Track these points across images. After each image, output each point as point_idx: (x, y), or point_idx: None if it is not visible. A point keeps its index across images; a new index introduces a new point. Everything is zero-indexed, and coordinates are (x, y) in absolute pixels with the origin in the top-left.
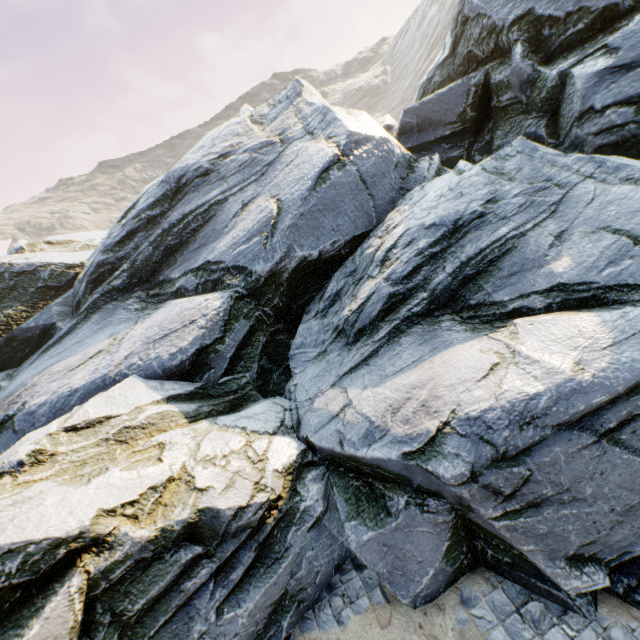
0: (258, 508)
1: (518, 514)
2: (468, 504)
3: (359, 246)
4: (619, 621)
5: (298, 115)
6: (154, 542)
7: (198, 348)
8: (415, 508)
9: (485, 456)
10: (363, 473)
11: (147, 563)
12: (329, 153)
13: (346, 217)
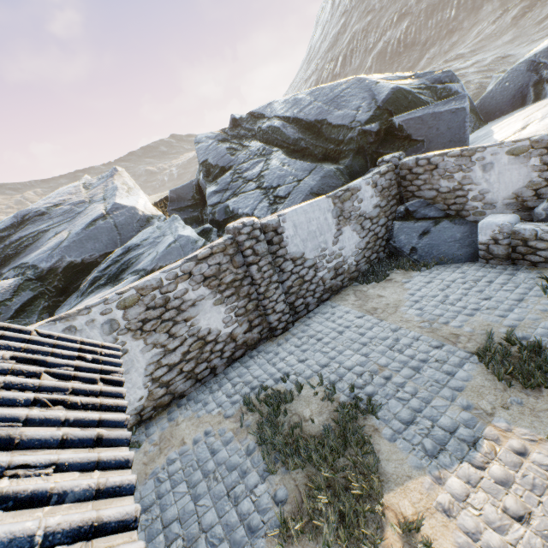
0: None
1: None
2: None
3: None
4: None
5: (105, 188)
6: None
7: None
8: None
9: None
10: None
11: None
12: (100, 212)
13: (102, 243)
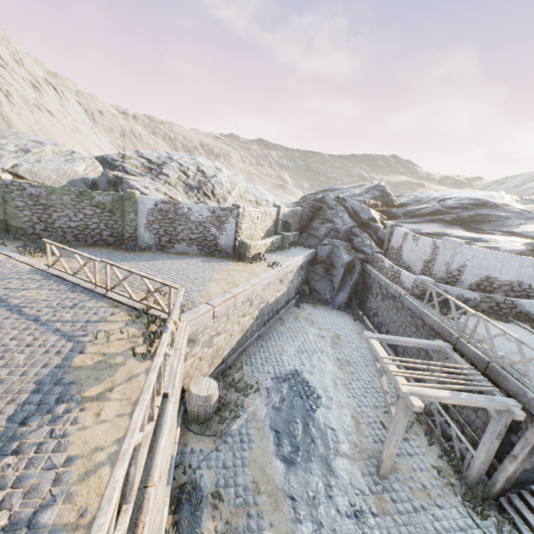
0: None
1: None
2: None
3: None
4: None
5: None
6: None
7: None
8: None
9: None
10: None
11: None
12: None
13: None
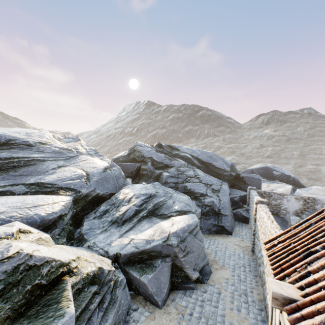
0: (113, 272)
1: (185, 256)
2: (176, 254)
3: (111, 197)
4: (202, 287)
5: (82, 146)
6: (84, 280)
7: (60, 214)
8: (163, 262)
9: (179, 240)
10: (141, 261)
11: (78, 292)
12: (106, 164)
13: (111, 185)
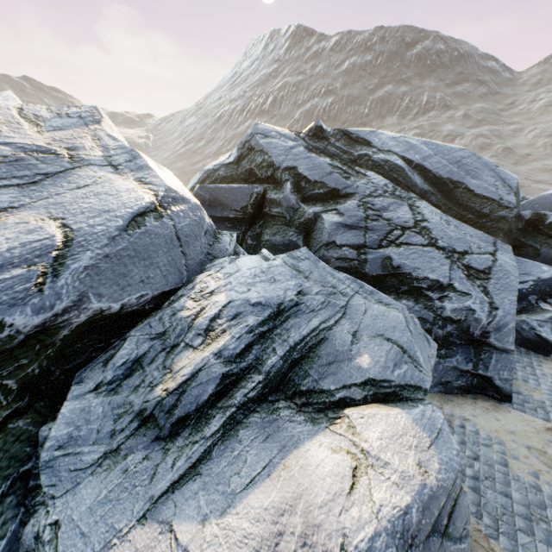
0: None
1: None
2: None
3: (165, 302)
4: None
5: (97, 141)
6: None
7: None
8: None
9: None
10: None
11: None
12: (146, 198)
13: (158, 270)
